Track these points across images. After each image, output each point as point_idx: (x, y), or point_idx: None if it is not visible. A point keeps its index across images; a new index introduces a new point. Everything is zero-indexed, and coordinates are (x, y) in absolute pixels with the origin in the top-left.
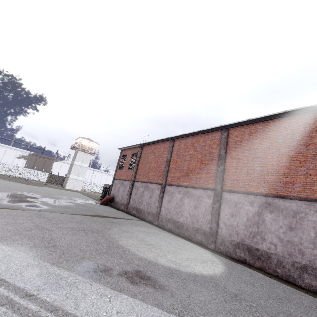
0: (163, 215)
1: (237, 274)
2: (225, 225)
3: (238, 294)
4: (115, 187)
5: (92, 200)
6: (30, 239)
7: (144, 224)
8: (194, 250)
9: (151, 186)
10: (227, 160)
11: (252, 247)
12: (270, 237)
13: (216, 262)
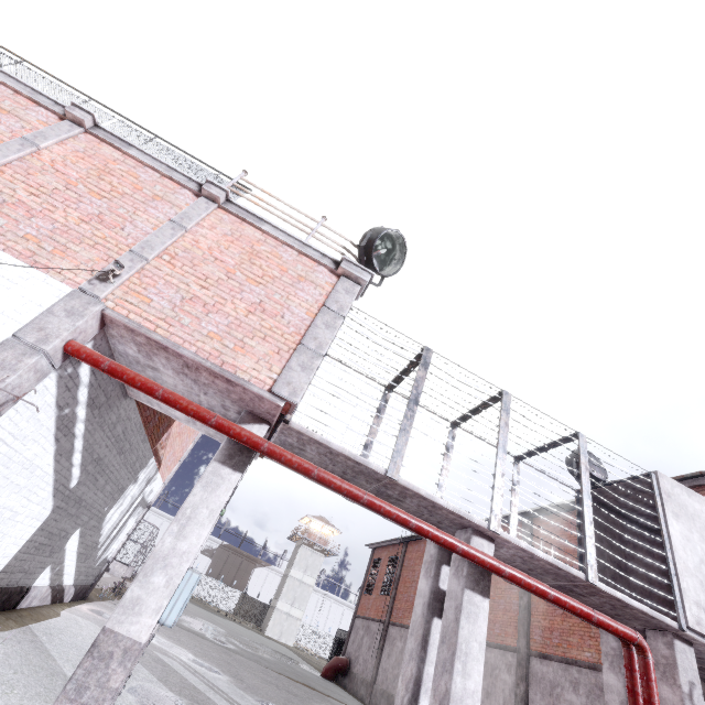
0: None
1: None
2: None
3: None
4: (354, 636)
5: (308, 665)
6: (219, 665)
7: None
8: None
9: None
10: None
11: None
12: None
13: None
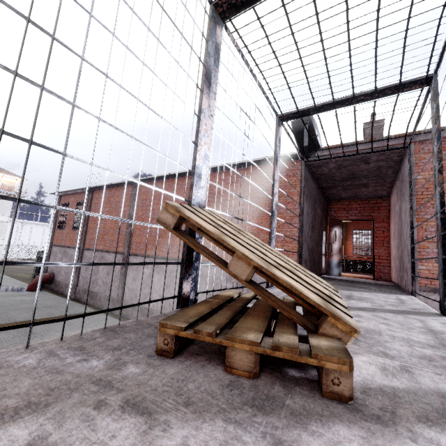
0: (126, 300)
1: None
2: None
3: None
4: (54, 259)
5: (13, 284)
6: None
7: (96, 319)
8: None
9: (108, 257)
10: None
11: None
12: None
13: None
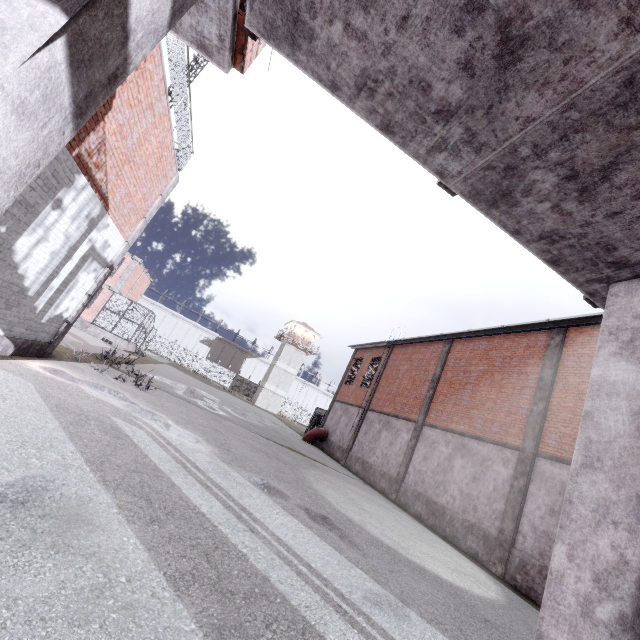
0: (408, 483)
1: (523, 616)
2: (533, 530)
3: (494, 623)
4: (332, 415)
5: (291, 430)
6: (204, 434)
7: (369, 490)
8: (450, 555)
9: (395, 423)
10: (555, 392)
11: None
12: None
13: (487, 586)
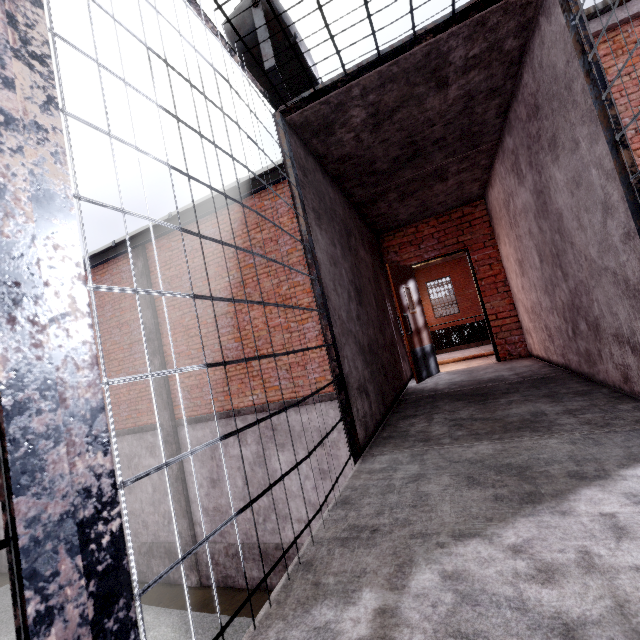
0: None
1: None
2: (206, 513)
3: None
4: None
5: None
6: None
7: None
8: None
9: None
10: (165, 338)
11: (270, 547)
12: (295, 509)
13: None
